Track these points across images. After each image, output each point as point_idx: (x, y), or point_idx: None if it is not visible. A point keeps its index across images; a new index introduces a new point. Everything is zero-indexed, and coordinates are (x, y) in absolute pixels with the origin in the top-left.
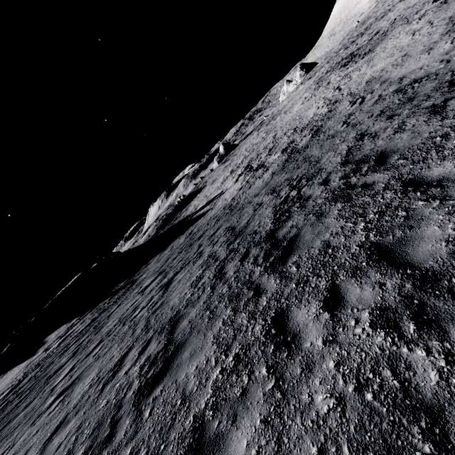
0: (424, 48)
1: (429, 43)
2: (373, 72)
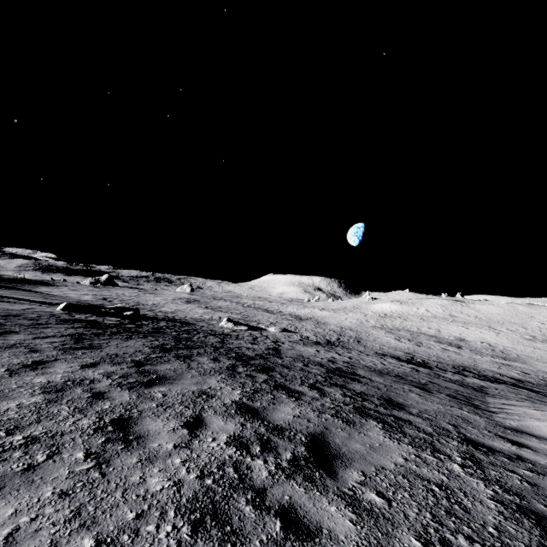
0: (172, 309)
1: (175, 309)
2: (169, 306)
